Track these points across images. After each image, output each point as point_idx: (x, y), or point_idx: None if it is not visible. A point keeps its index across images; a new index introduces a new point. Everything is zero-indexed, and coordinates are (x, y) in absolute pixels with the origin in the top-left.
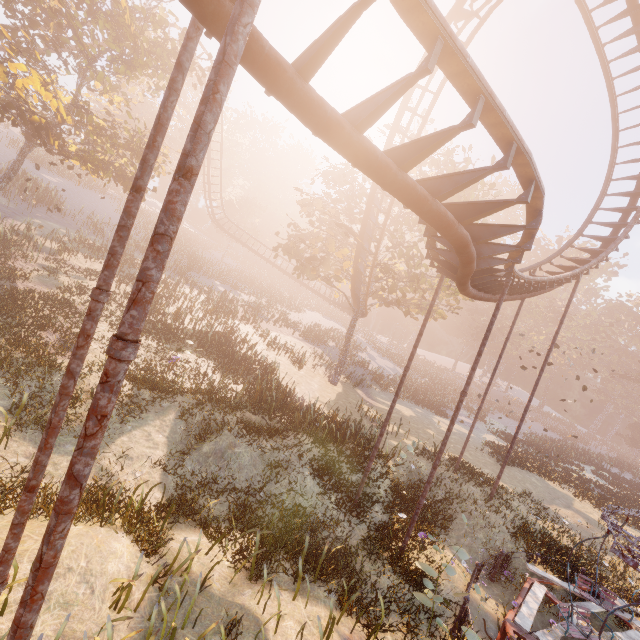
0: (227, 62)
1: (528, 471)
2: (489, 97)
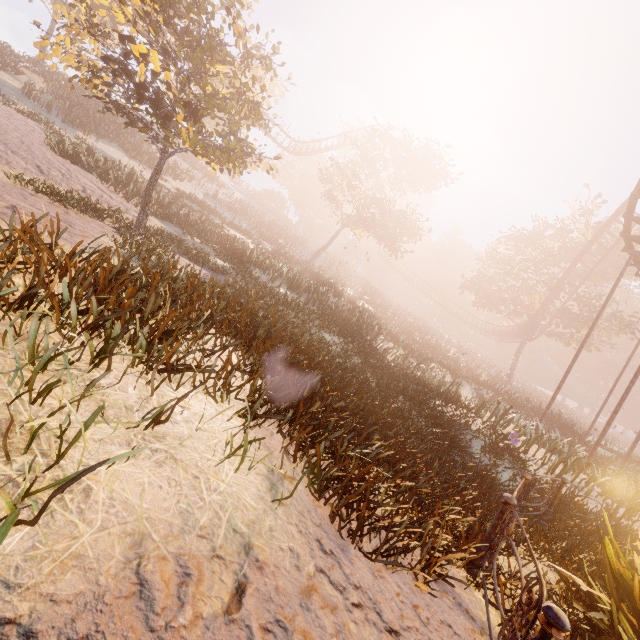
0: None
1: None
2: None
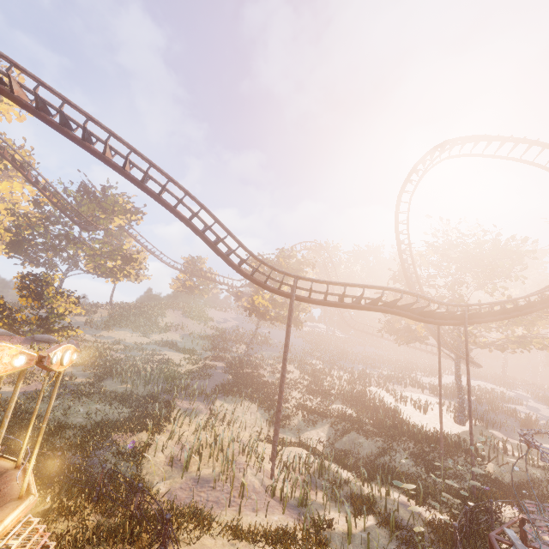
0: (291, 309)
1: None
2: (347, 285)
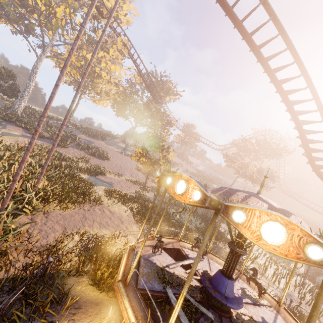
0: None
1: None
2: None
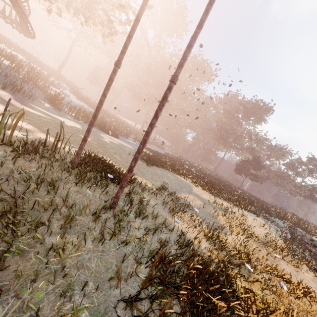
0: None
1: (166, 169)
2: None
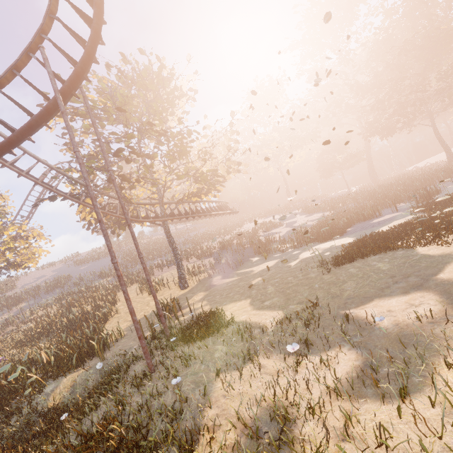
0: None
1: (391, 250)
2: None
